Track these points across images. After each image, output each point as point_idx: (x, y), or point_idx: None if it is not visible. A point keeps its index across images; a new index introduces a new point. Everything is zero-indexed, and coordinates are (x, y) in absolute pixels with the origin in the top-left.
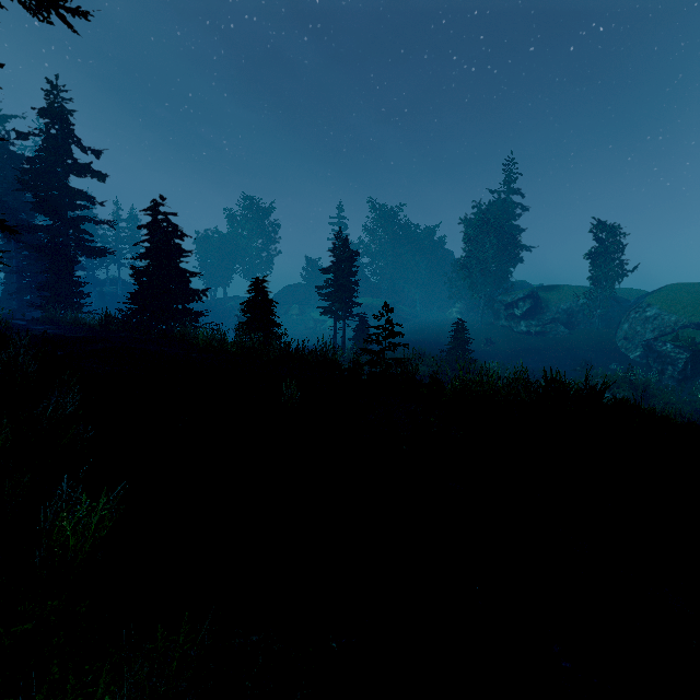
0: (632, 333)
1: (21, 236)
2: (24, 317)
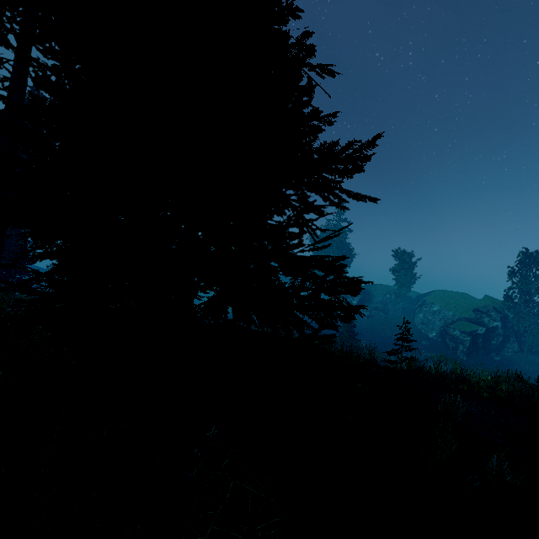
0: (427, 320)
1: None
2: None
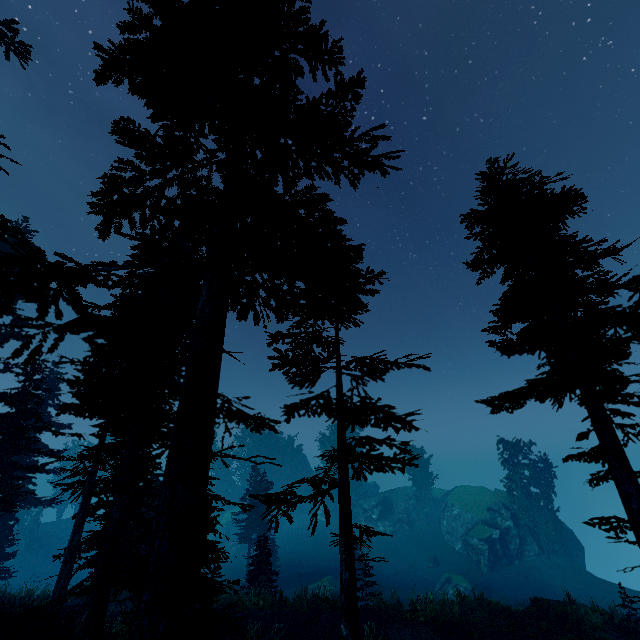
0: (451, 528)
1: None
2: None
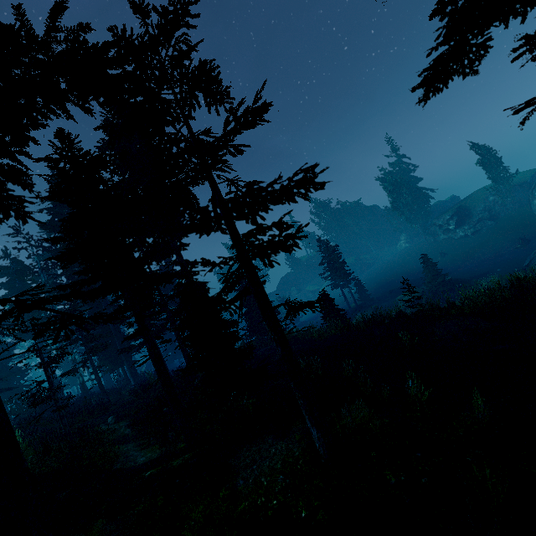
0: None
1: None
2: (170, 366)
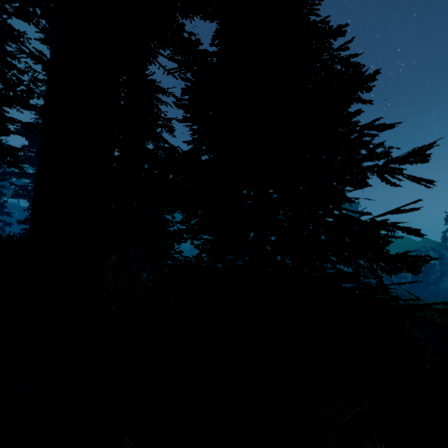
0: None
1: (7, 179)
2: None
